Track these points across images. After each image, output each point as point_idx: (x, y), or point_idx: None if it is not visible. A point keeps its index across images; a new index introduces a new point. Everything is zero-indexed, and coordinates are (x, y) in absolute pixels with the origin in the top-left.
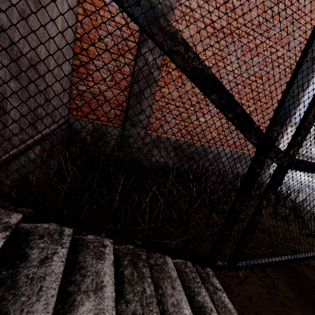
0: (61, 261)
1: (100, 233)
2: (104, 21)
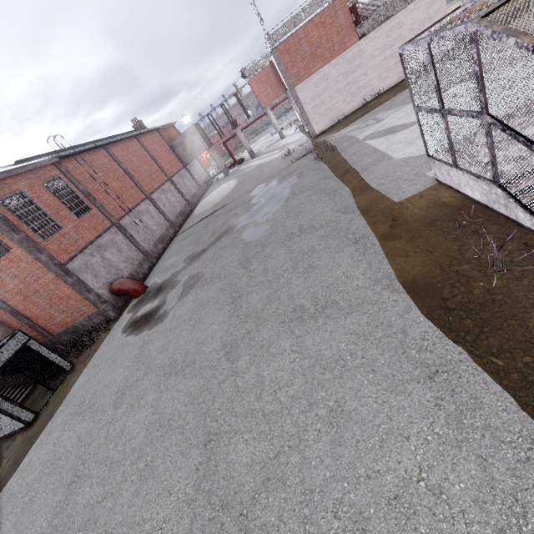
0: (4, 390)
1: (11, 385)
2: (12, 323)
